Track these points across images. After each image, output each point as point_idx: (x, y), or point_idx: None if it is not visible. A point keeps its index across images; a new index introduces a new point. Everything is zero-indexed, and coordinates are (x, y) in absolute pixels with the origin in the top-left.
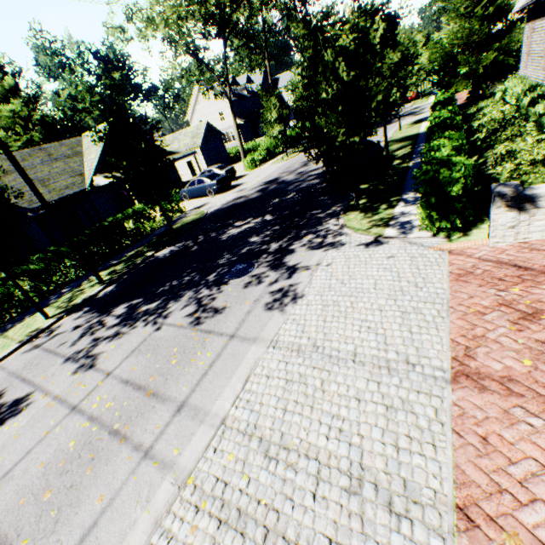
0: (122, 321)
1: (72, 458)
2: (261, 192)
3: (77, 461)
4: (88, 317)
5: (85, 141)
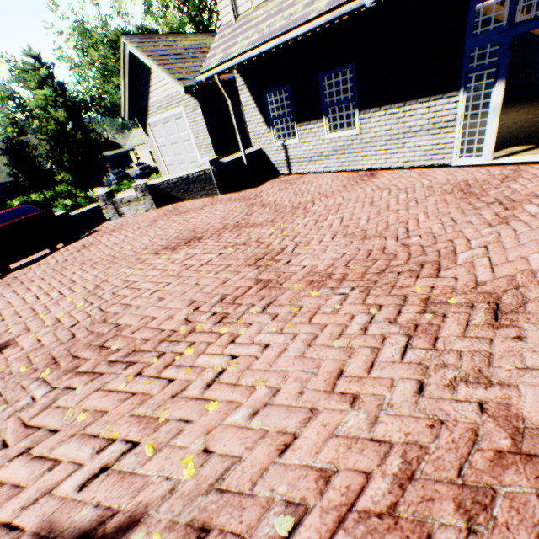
0: None
1: None
2: None
3: None
4: None
5: None
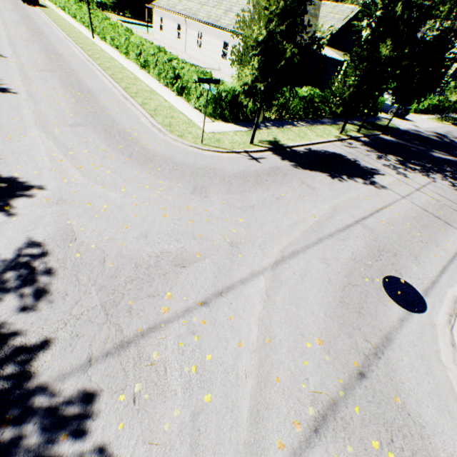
0: (401, 164)
1: (439, 207)
2: (437, 138)
3: (443, 209)
4: (369, 149)
5: (323, 9)
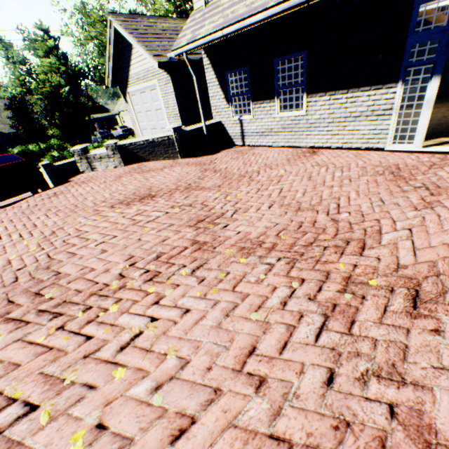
0: None
1: None
2: None
3: None
4: None
5: None
